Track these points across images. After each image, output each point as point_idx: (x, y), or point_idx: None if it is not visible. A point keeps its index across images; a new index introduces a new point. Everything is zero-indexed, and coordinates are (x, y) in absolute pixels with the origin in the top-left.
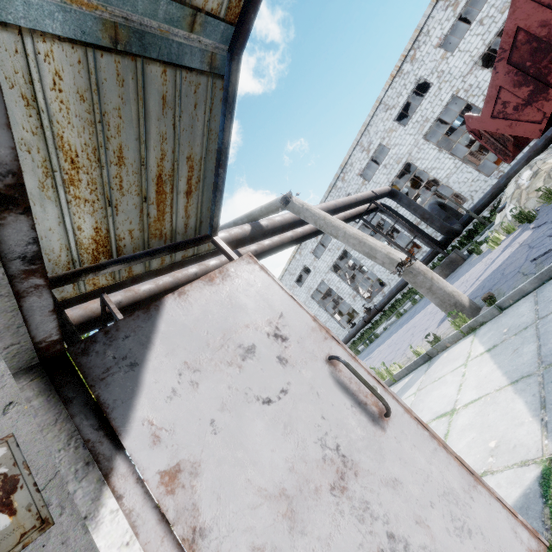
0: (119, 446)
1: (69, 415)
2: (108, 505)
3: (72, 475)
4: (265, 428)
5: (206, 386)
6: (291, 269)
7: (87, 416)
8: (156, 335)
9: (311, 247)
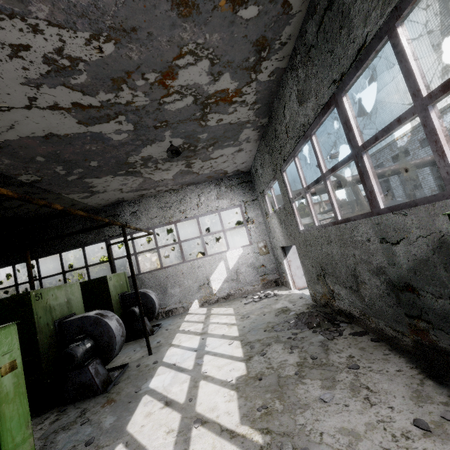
0: (286, 256)
1: (283, 252)
2: (284, 260)
3: (282, 257)
4: (298, 261)
5: (295, 255)
6: (393, 146)
7: (284, 253)
8: (291, 248)
9: (421, 136)
